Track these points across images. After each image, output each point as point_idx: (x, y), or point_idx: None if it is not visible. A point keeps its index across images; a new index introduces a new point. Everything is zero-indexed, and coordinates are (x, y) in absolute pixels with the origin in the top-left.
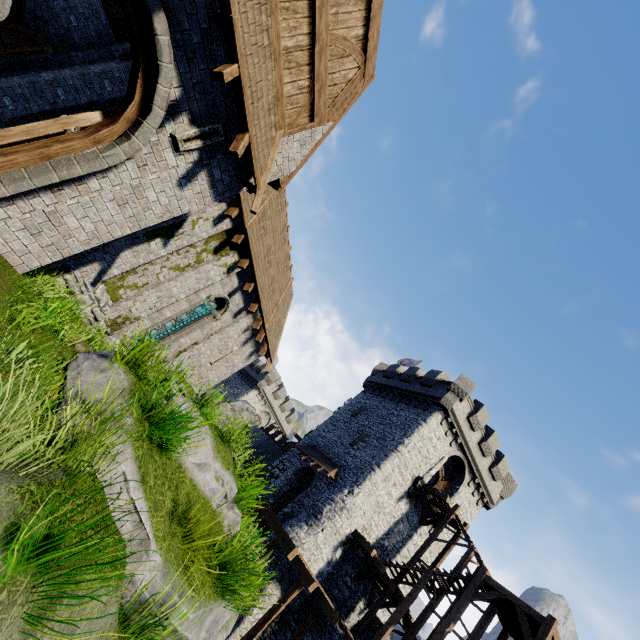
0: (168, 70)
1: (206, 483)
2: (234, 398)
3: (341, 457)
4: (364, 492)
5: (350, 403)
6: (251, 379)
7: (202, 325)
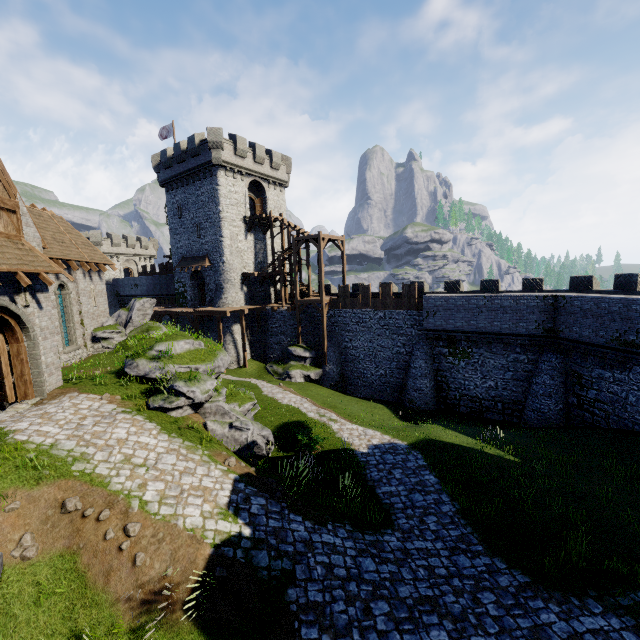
0: (7, 303)
1: (187, 349)
2: None
3: (202, 250)
4: (229, 256)
5: (169, 210)
6: None
7: (71, 305)
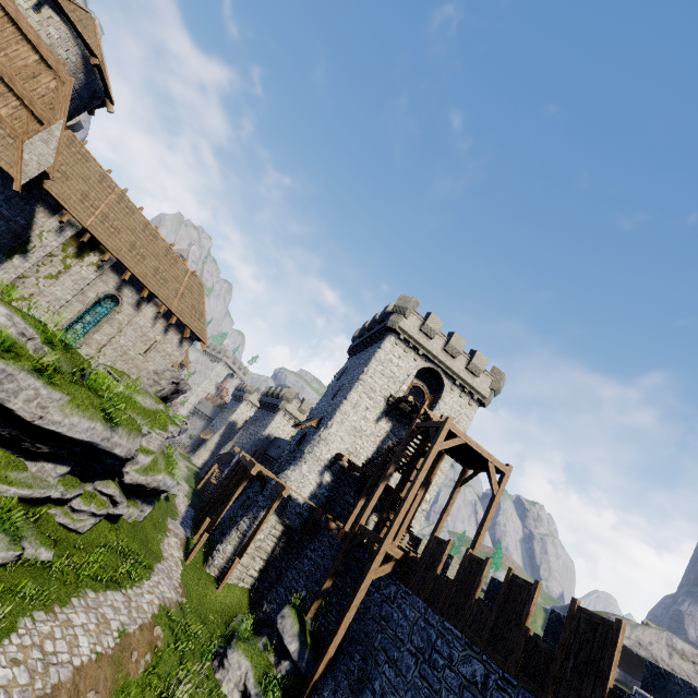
0: None
1: None
2: (263, 428)
3: (325, 411)
4: (337, 423)
5: (338, 374)
6: (274, 406)
7: (107, 321)
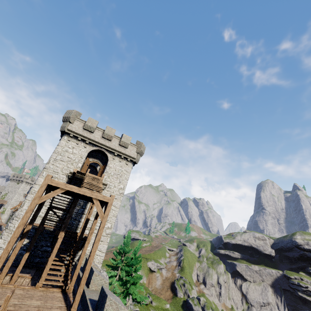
0: None
1: None
2: None
3: None
4: (28, 201)
5: None
6: None
7: None
